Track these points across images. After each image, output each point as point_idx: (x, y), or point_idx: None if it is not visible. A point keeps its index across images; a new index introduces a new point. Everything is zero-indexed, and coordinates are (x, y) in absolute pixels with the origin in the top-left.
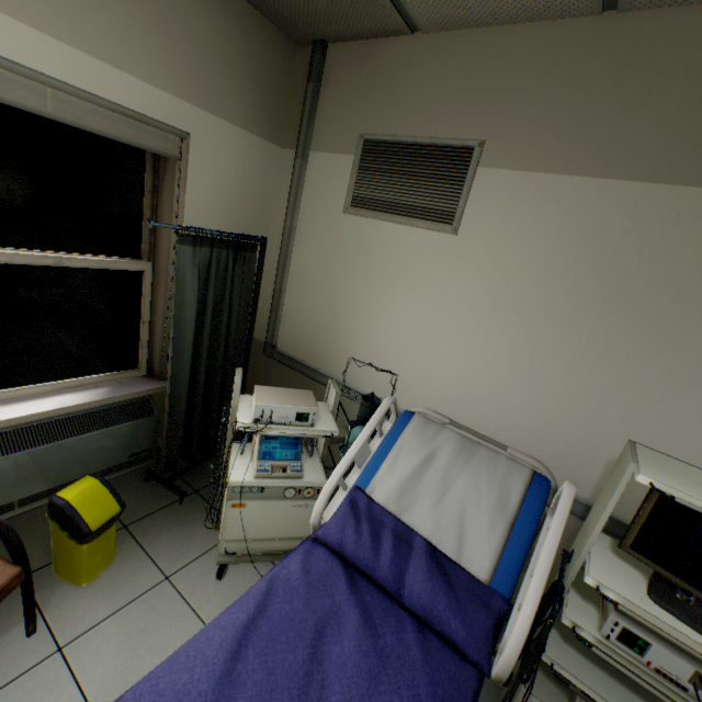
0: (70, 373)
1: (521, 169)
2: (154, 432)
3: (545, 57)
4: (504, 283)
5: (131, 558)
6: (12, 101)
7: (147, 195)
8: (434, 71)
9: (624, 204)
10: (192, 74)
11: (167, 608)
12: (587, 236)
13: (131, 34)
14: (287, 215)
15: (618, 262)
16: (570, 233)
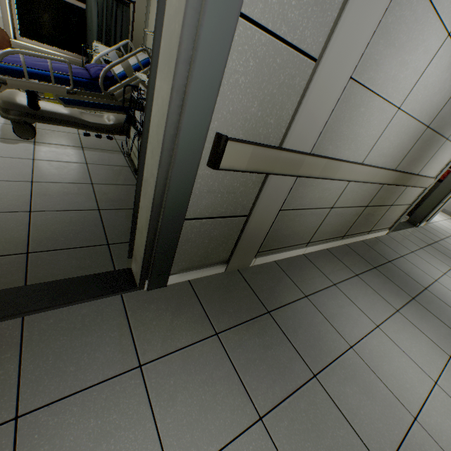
0: (62, 47)
1: None
2: None
3: None
4: None
5: None
6: None
7: None
8: None
9: None
10: None
11: None
12: None
13: None
14: None
15: None
16: None
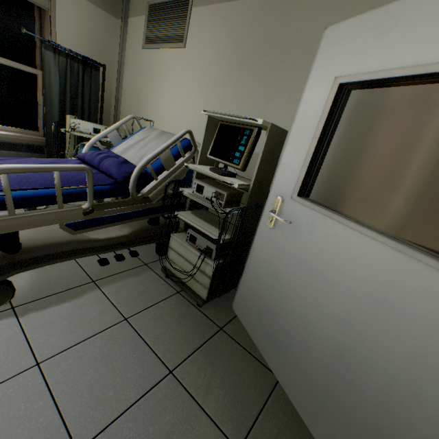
0: None
1: (208, 4)
2: None
3: None
4: (203, 69)
5: None
6: None
7: (37, 33)
8: None
9: (245, 12)
10: None
11: None
12: (232, 34)
13: None
14: (119, 56)
15: (243, 44)
16: (226, 34)
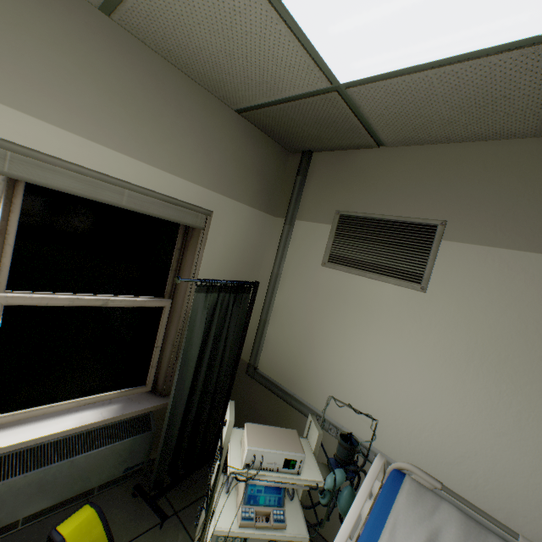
0: (93, 390)
1: (484, 244)
2: (148, 446)
3: (495, 164)
4: (477, 340)
5: None
6: (102, 199)
7: (176, 252)
8: (398, 171)
9: None
10: (220, 174)
11: None
12: None
13: (185, 154)
14: (275, 264)
15: None
16: None
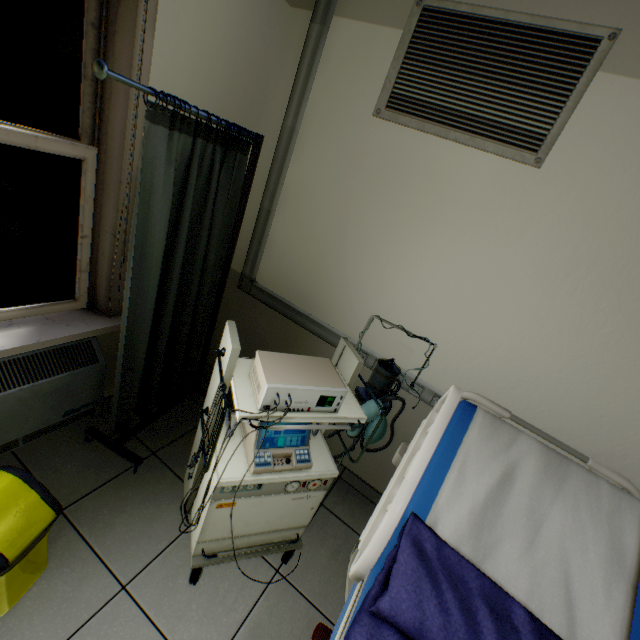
0: None
1: None
2: (98, 383)
3: None
4: (594, 243)
5: (70, 562)
6: None
7: (88, 31)
8: None
9: None
10: None
11: (126, 637)
12: None
13: None
14: (290, 108)
15: None
16: None
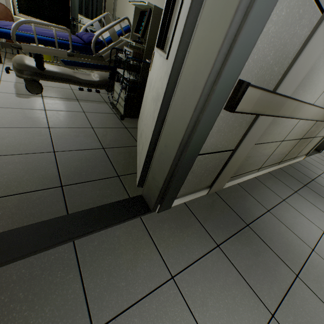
0: (51, 21)
1: None
2: None
3: None
4: None
5: None
6: None
7: None
8: None
9: None
10: None
11: None
12: None
13: None
14: None
15: None
16: None
